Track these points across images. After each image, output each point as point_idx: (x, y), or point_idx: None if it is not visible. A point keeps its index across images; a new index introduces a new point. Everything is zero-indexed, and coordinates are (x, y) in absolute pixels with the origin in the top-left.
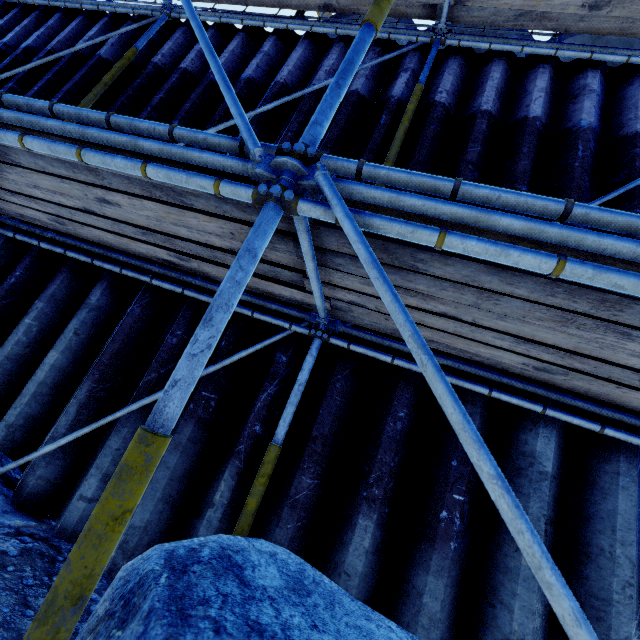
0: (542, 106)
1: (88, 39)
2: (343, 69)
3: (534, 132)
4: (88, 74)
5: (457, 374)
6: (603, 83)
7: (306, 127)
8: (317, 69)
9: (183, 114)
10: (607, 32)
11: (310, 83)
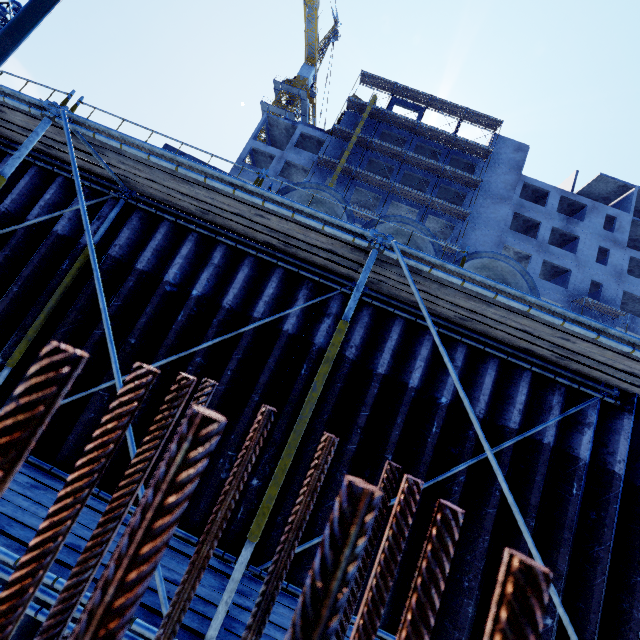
0: (420, 376)
1: (44, 205)
2: (231, 589)
3: (409, 403)
4: (46, 255)
5: None
6: (469, 352)
7: (206, 638)
8: (260, 287)
9: (139, 331)
10: (472, 328)
11: (252, 307)
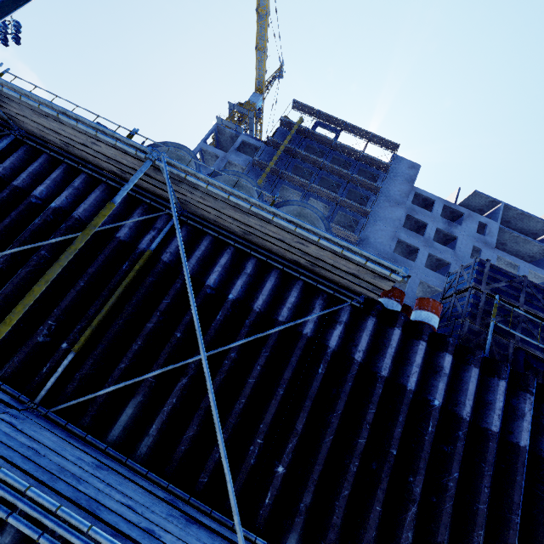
0: (216, 277)
1: None
2: None
3: (203, 296)
4: None
5: (97, 447)
6: (260, 265)
7: None
8: None
9: (1, 228)
10: (258, 243)
11: None
